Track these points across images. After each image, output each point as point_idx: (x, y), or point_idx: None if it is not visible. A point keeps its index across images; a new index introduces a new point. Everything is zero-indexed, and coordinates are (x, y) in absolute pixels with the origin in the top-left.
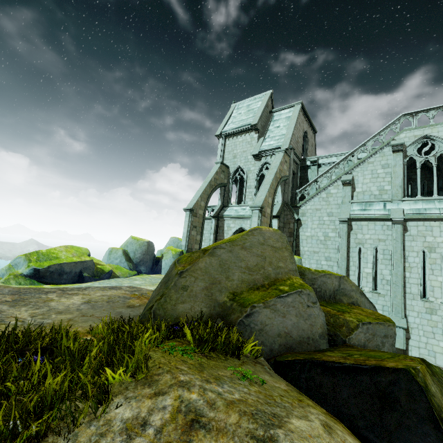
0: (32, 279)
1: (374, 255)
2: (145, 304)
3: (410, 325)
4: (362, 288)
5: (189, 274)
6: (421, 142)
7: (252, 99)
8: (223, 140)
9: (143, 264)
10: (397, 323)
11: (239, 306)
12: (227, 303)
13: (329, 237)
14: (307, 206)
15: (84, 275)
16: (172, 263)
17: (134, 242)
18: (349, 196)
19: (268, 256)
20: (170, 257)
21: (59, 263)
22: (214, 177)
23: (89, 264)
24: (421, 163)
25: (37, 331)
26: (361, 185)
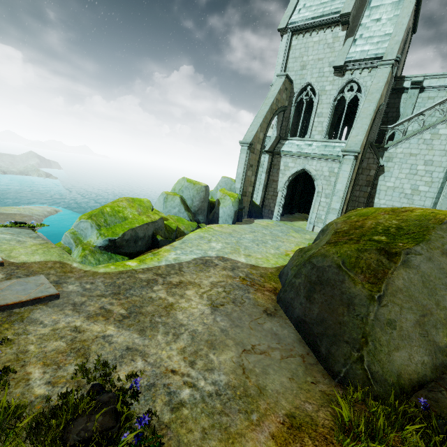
0: (108, 251)
1: None
2: (276, 303)
3: None
4: None
5: (390, 300)
6: None
7: None
8: (288, 37)
9: (201, 212)
10: None
11: None
12: None
13: (418, 191)
14: (398, 149)
15: (158, 238)
16: (231, 212)
17: (191, 187)
18: None
19: None
20: (229, 204)
21: (133, 228)
22: (277, 98)
23: (160, 223)
24: None
25: (244, 425)
26: None
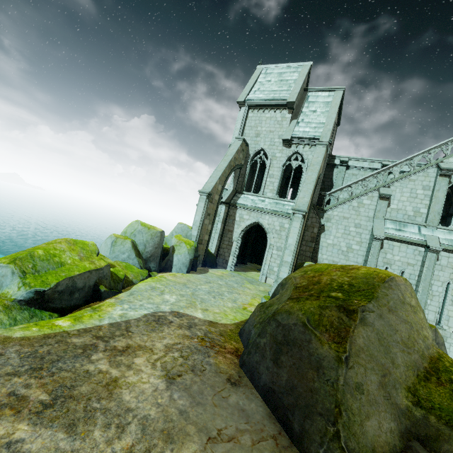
0: (32, 306)
1: None
2: (240, 368)
3: None
4: None
5: (355, 361)
6: None
7: (285, 66)
8: (245, 110)
9: (154, 259)
10: None
11: (449, 429)
12: (413, 411)
13: (352, 249)
14: (334, 212)
15: (102, 289)
16: (186, 260)
17: (145, 231)
18: (383, 212)
19: (412, 321)
20: (185, 252)
21: (71, 276)
22: (235, 156)
23: (105, 271)
24: None
25: None
26: (397, 202)
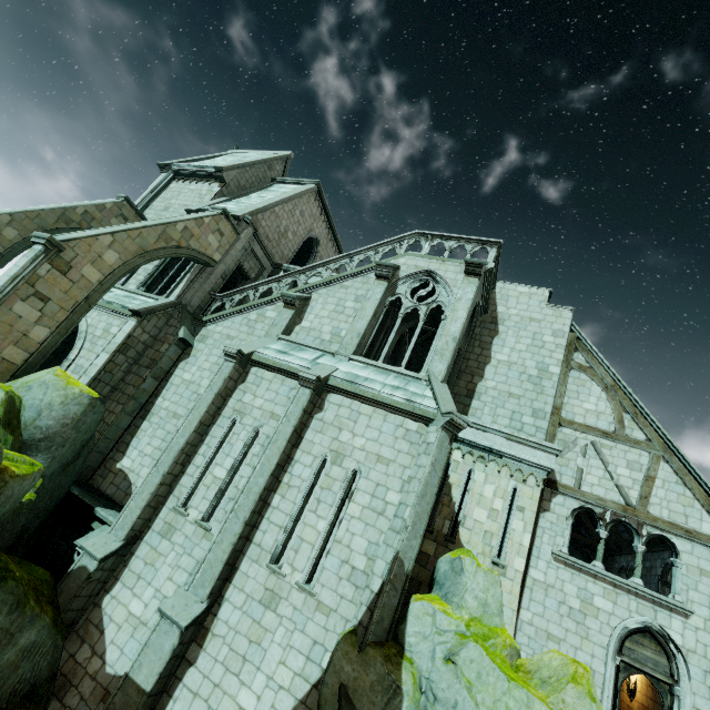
0: None
1: (248, 442)
2: None
3: (216, 627)
4: (187, 511)
5: None
6: (422, 280)
7: (260, 153)
8: (167, 177)
9: None
10: (177, 611)
11: None
12: None
13: None
14: (219, 326)
15: None
16: None
17: None
18: (282, 327)
19: None
20: None
21: None
22: (89, 210)
23: None
24: (407, 310)
25: None
26: (313, 318)
